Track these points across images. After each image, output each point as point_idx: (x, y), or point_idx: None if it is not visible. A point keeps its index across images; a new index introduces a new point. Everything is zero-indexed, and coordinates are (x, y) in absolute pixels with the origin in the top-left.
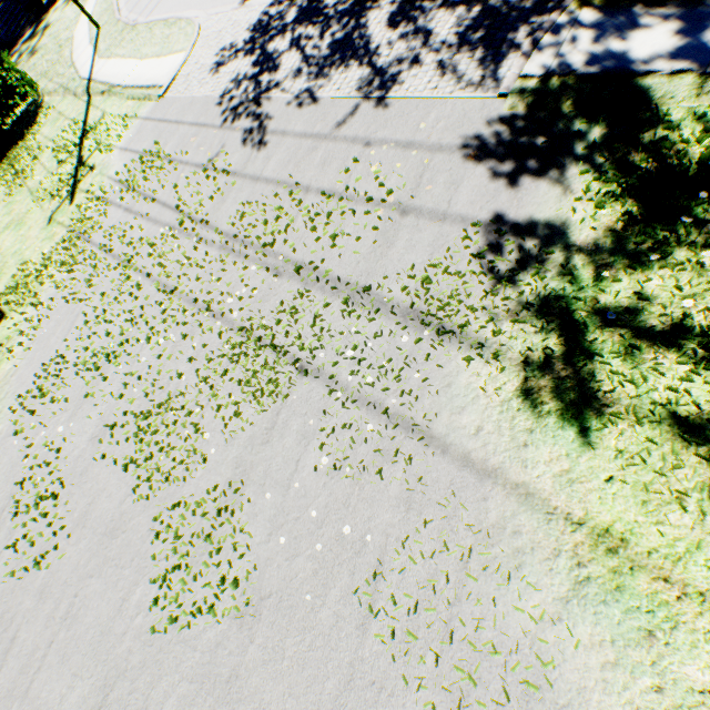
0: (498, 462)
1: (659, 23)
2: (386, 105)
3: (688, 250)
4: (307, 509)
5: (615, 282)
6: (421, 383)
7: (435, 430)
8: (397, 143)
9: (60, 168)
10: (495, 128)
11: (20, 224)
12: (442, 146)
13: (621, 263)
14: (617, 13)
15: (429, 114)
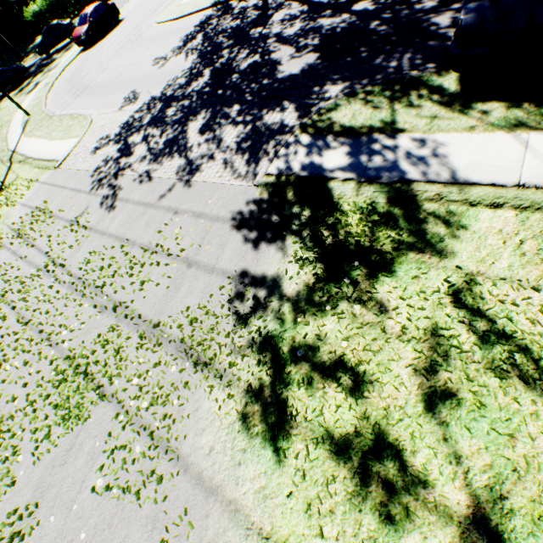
0: (221, 479)
1: (340, 147)
2: (191, 186)
3: (348, 302)
4: (81, 531)
5: (306, 325)
6: (179, 407)
7: (183, 450)
8: (193, 213)
9: None
10: (250, 206)
11: None
12: (219, 217)
13: (311, 310)
14: (319, 139)
15: (215, 194)
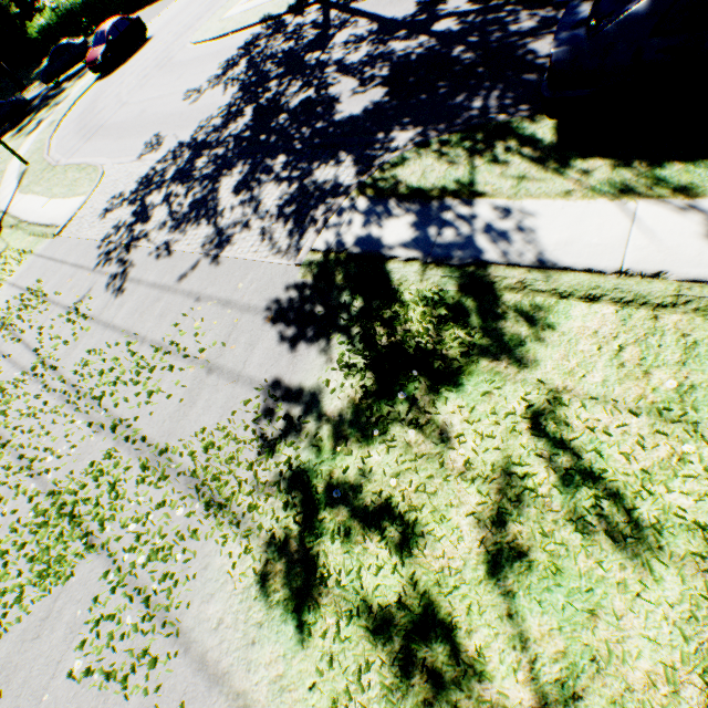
0: (229, 663)
1: (404, 216)
2: (219, 263)
3: (402, 425)
4: None
5: (348, 455)
6: (185, 563)
7: (185, 623)
8: (220, 300)
9: None
10: (290, 293)
11: None
12: (250, 307)
13: (356, 435)
14: (380, 203)
15: (248, 275)
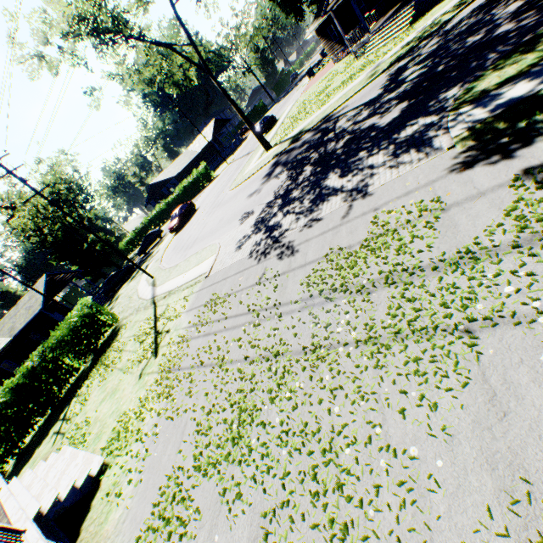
0: None
1: (514, 86)
2: (371, 194)
3: None
4: None
5: None
6: None
7: None
8: (397, 197)
9: (141, 344)
10: (462, 156)
11: (114, 392)
12: (433, 180)
13: None
14: (482, 99)
15: (406, 179)
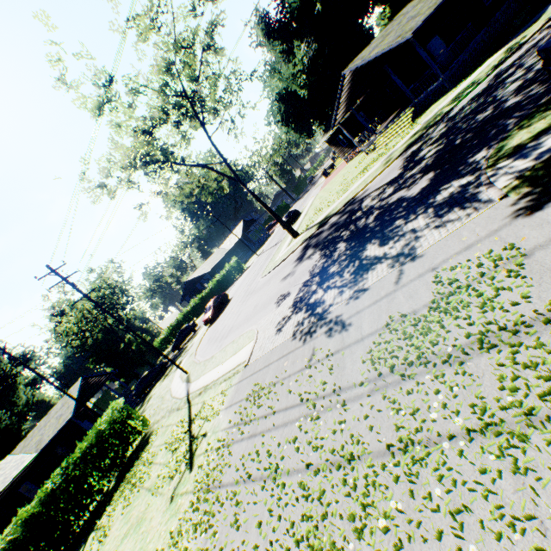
0: None
1: None
2: (422, 255)
3: None
4: None
5: None
6: None
7: None
8: (456, 253)
9: (174, 454)
10: (521, 202)
11: (139, 523)
12: (495, 230)
13: None
14: (519, 152)
15: (460, 234)
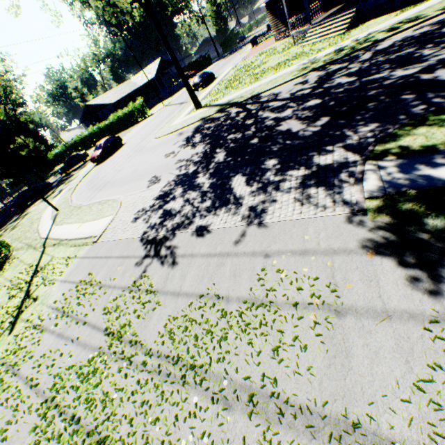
0: None
1: (443, 159)
2: (268, 227)
3: None
4: None
5: None
6: None
7: None
8: (292, 252)
9: (10, 301)
10: (371, 231)
11: None
12: (334, 250)
13: None
14: (404, 159)
15: (307, 229)
